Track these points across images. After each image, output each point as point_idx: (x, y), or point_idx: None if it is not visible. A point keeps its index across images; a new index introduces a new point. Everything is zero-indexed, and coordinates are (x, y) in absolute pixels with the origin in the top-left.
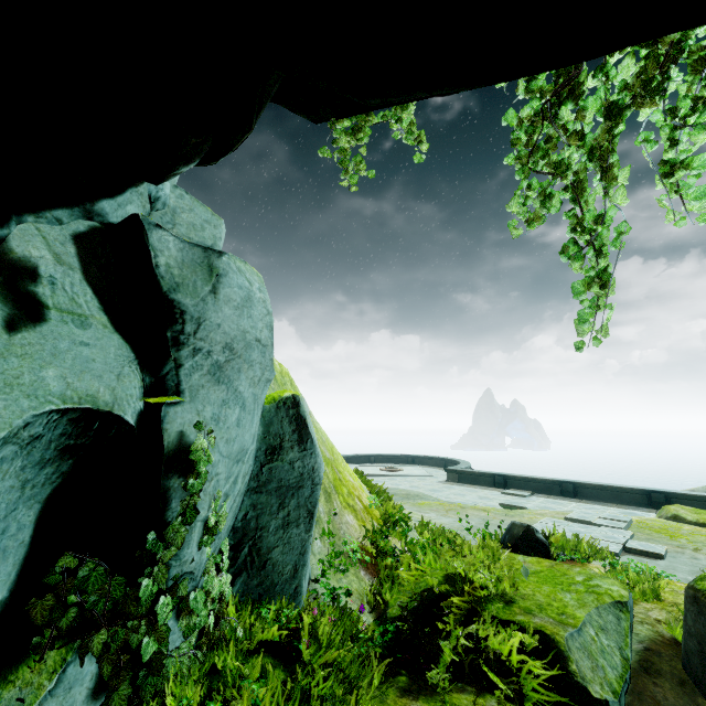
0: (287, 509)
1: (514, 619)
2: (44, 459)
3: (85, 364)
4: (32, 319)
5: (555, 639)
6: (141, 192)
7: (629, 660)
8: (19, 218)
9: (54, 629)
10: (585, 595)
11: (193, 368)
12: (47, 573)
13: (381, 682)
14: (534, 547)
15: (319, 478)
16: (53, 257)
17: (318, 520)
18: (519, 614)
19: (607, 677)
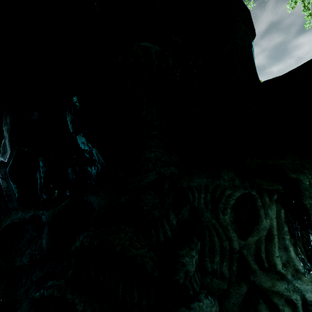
0: None
1: None
2: None
3: None
4: None
5: None
6: None
7: None
8: None
9: None
10: None
11: None
12: None
13: None
14: None
15: None
16: None
17: None
18: None
19: None
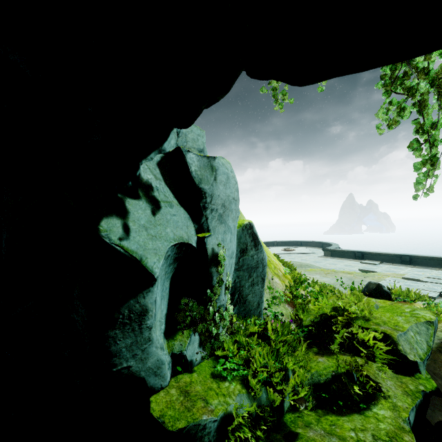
0: (252, 277)
1: (370, 327)
2: (170, 263)
3: (176, 224)
4: (157, 208)
5: (391, 336)
6: (174, 131)
7: (431, 346)
8: (141, 163)
9: (184, 323)
10: (409, 318)
11: (212, 219)
12: (179, 304)
13: (305, 349)
14: (381, 295)
15: (265, 263)
16: (154, 177)
17: None
18: (372, 325)
19: (418, 353)
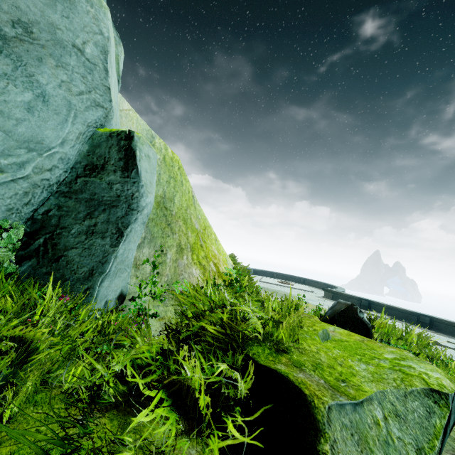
0: (95, 220)
1: (272, 366)
2: None
3: None
4: None
5: (312, 402)
6: None
7: None
8: None
9: None
10: (386, 370)
11: None
12: None
13: None
14: (353, 325)
15: (137, 205)
16: None
17: (162, 262)
18: (282, 364)
19: None
